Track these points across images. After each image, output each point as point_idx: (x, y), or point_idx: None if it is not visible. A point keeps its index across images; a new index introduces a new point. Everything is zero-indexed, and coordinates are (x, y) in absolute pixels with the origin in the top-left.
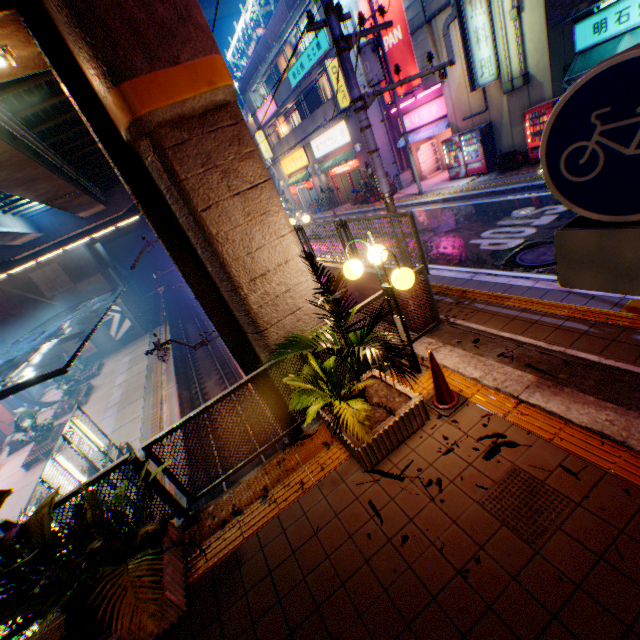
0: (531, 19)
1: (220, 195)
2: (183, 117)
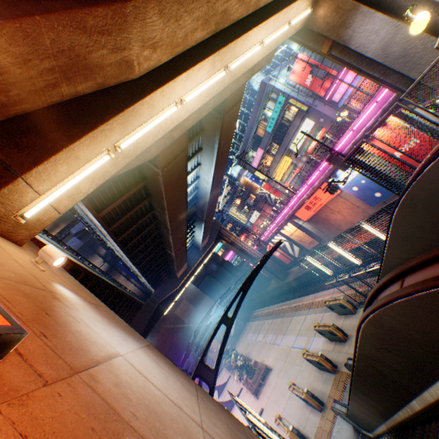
0: None
1: None
2: None
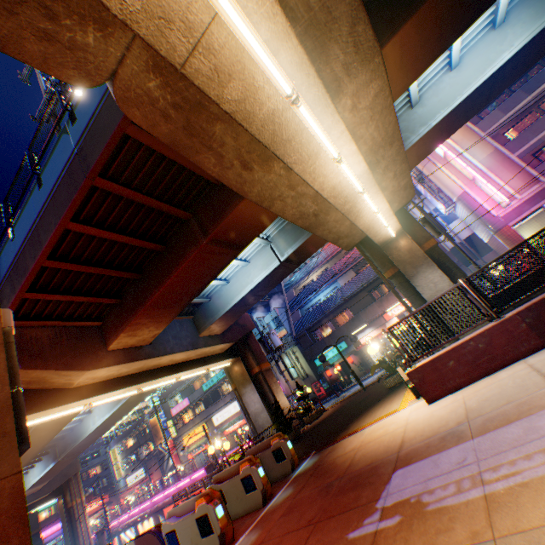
0: (302, 360)
1: (272, 381)
2: (266, 369)
